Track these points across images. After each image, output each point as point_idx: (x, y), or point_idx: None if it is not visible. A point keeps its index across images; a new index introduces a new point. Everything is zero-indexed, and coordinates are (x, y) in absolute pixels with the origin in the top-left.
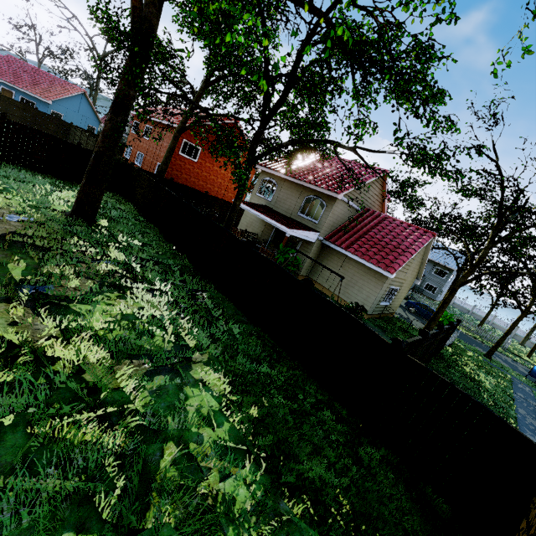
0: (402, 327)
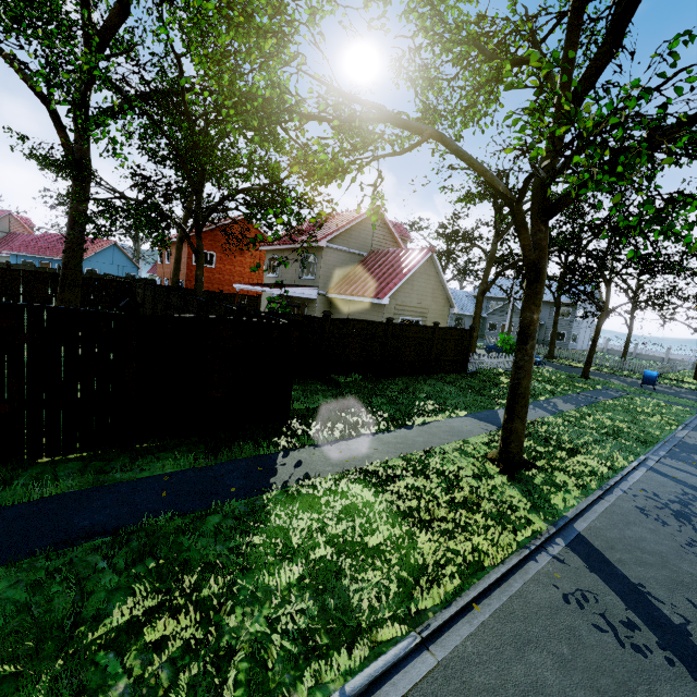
0: None
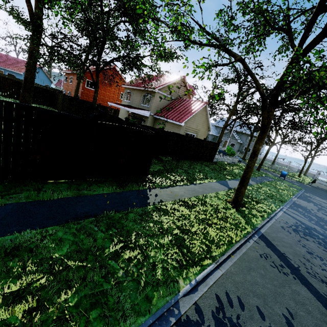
0: None
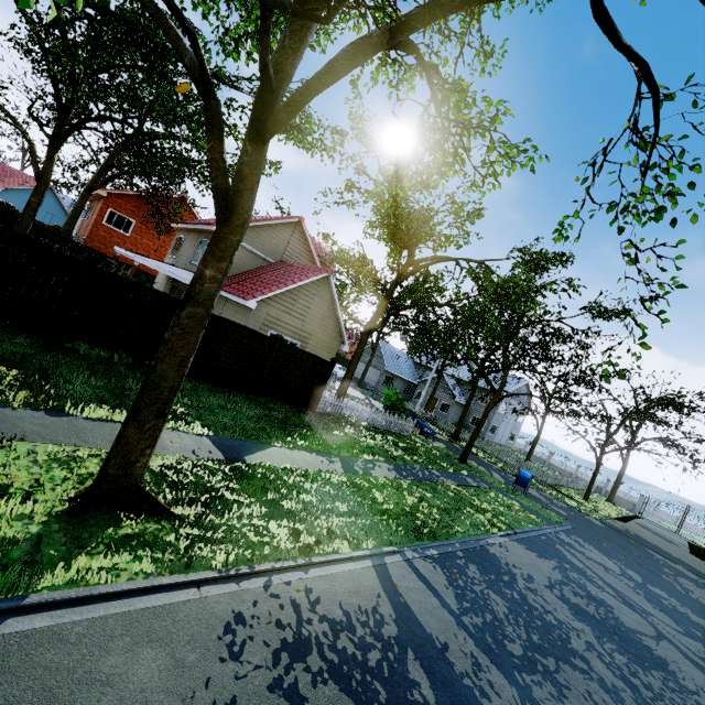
0: None
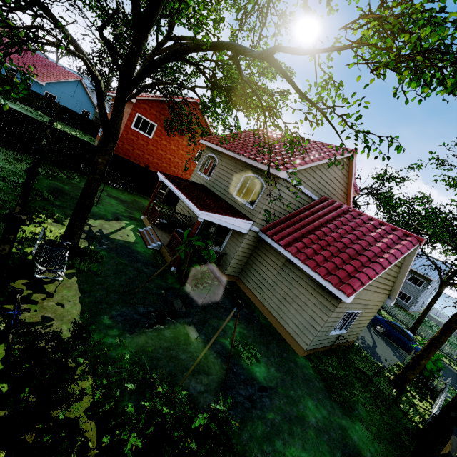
0: (363, 370)
